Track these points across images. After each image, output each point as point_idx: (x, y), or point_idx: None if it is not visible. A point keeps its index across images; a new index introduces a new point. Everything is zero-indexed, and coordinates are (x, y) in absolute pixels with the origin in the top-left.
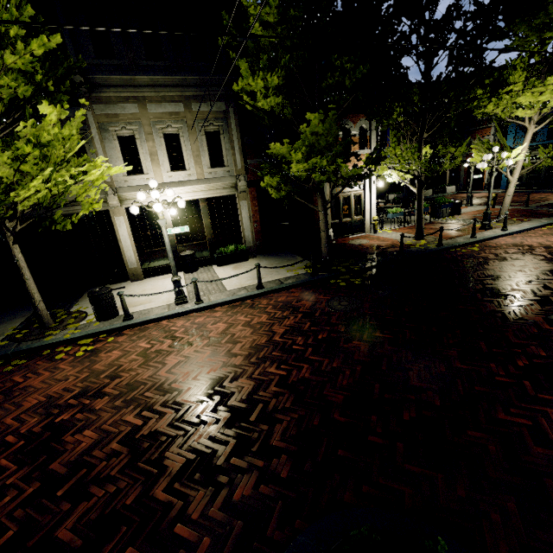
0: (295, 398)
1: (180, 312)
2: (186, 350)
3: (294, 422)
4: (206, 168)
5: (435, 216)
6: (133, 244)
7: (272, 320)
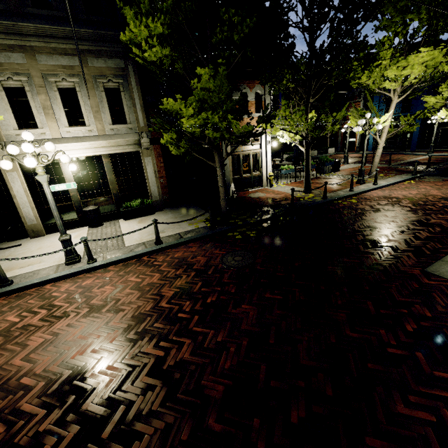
0: (167, 394)
1: (67, 274)
2: (58, 324)
3: (157, 438)
4: (107, 124)
5: (320, 172)
6: (30, 200)
7: (163, 281)
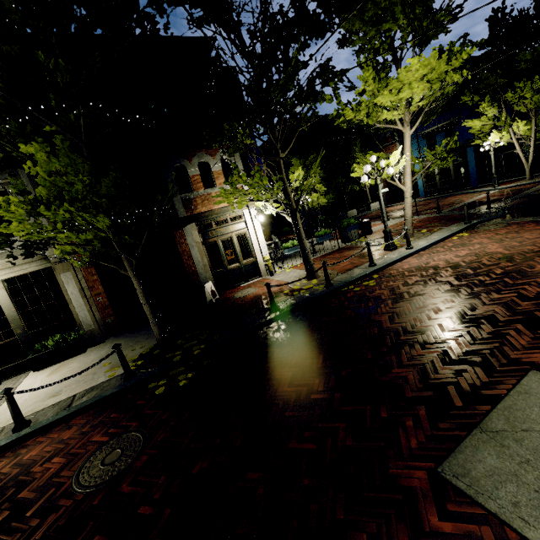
0: None
1: None
2: None
3: None
4: None
5: (345, 240)
6: None
7: None
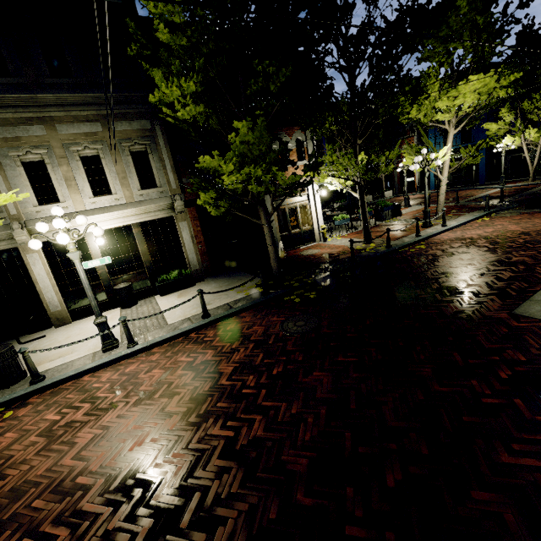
0: (245, 474)
1: (107, 361)
2: (106, 416)
3: (242, 520)
4: (135, 190)
5: (379, 219)
6: (53, 283)
7: (219, 357)
